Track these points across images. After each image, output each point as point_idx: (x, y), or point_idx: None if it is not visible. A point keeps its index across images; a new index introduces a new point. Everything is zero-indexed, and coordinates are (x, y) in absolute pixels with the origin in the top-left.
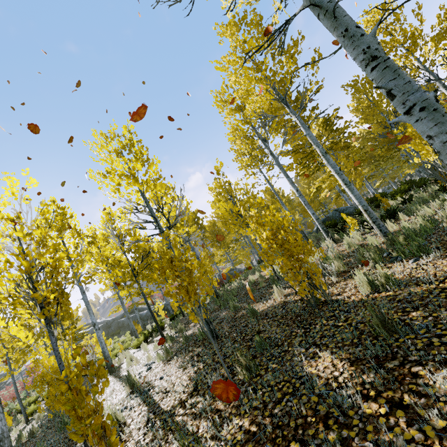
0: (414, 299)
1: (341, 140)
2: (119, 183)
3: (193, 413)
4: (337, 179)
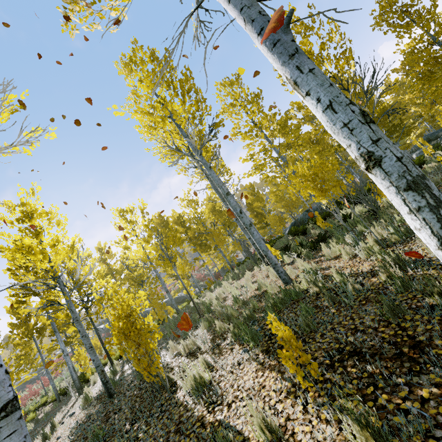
0: (181, 429)
1: (313, 132)
2: (12, 258)
3: None
4: None
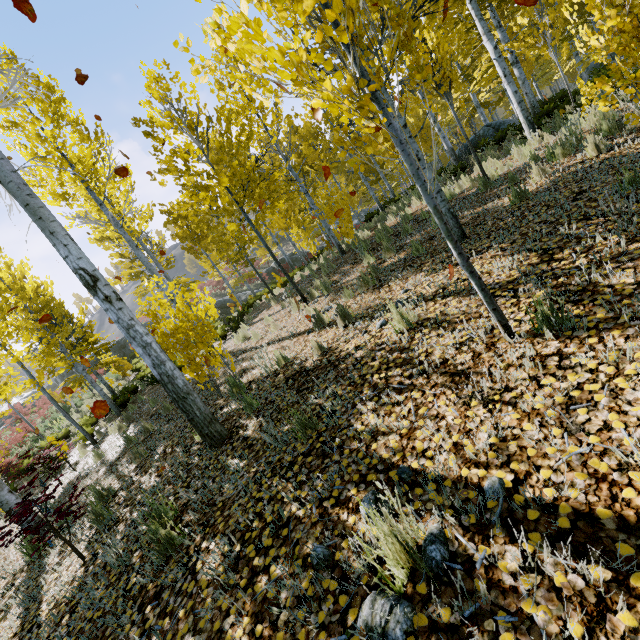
0: None
1: None
2: None
3: (608, 247)
4: (510, 61)
